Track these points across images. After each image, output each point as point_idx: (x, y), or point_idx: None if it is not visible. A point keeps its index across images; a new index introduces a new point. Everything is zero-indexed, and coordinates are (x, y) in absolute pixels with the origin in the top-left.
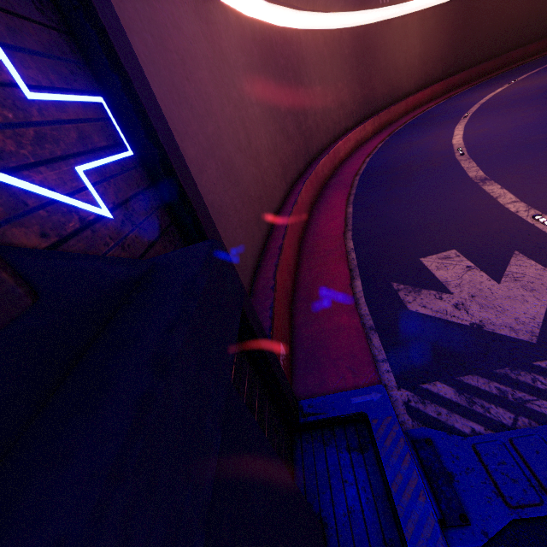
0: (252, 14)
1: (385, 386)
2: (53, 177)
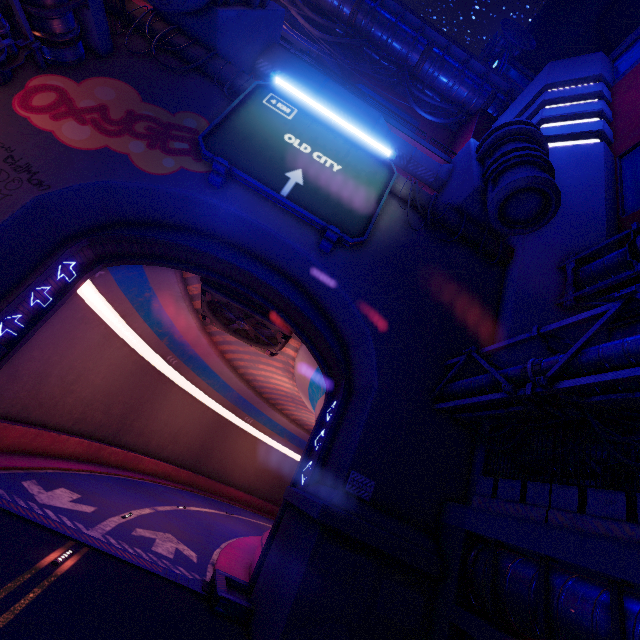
0: (150, 357)
1: None
2: (4, 327)
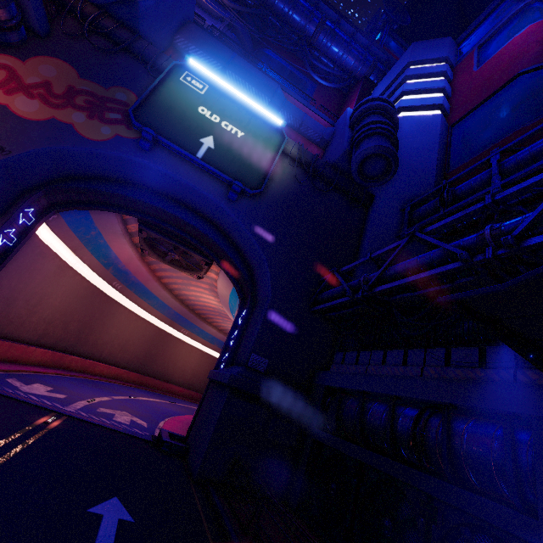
0: (98, 284)
1: None
2: None
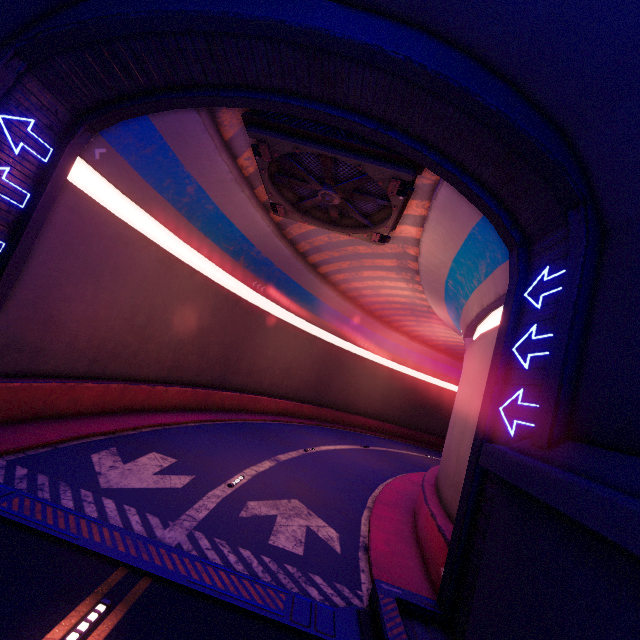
0: (233, 287)
1: (2, 457)
2: None
